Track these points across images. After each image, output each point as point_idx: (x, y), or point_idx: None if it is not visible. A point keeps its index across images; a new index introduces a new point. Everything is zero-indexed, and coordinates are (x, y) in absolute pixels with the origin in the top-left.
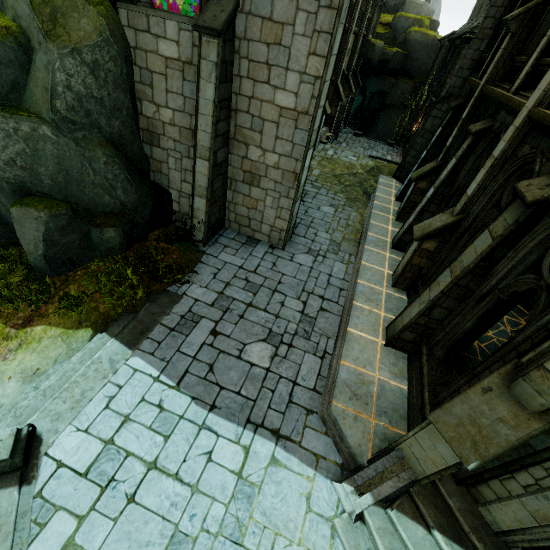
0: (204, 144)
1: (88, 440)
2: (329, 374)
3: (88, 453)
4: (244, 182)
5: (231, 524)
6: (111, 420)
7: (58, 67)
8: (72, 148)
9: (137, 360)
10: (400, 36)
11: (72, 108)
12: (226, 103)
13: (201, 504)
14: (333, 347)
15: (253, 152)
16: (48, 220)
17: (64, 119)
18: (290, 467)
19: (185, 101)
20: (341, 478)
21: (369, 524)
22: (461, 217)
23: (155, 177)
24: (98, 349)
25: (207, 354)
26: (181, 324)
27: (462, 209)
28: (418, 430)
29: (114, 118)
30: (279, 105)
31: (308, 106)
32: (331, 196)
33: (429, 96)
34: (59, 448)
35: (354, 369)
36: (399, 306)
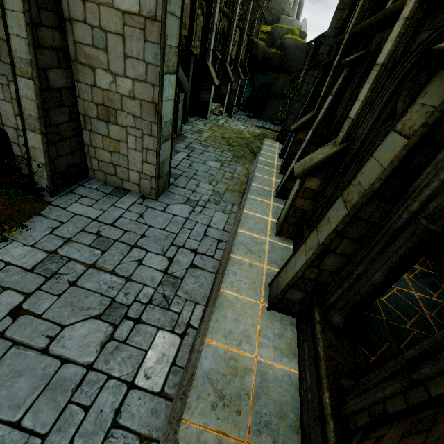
0: (23, 56)
1: None
2: (189, 361)
3: None
4: (99, 119)
5: None
6: None
7: None
8: None
9: None
10: (277, 41)
11: None
12: (51, 4)
13: None
14: (201, 317)
15: (101, 78)
16: None
17: None
18: None
19: None
20: None
21: None
22: (345, 145)
23: None
24: None
25: None
26: None
27: (346, 135)
28: None
29: None
30: (120, 8)
31: (154, 7)
32: (218, 153)
33: None
34: None
35: (224, 350)
36: (284, 256)
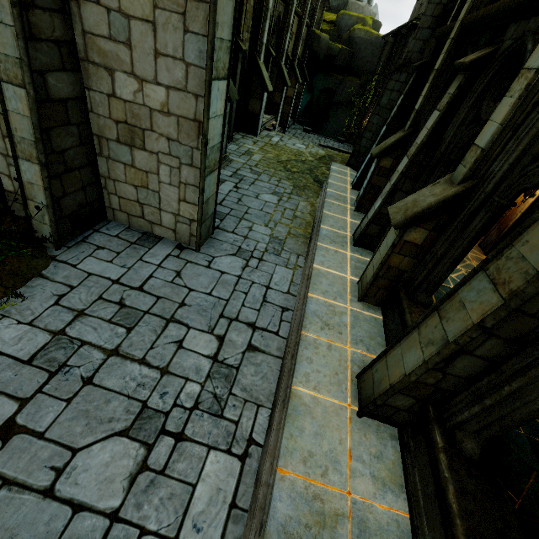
0: (9, 52)
1: None
2: (255, 500)
3: None
4: (120, 142)
5: None
6: None
7: None
8: None
9: None
10: (344, 34)
11: None
12: None
13: None
14: (267, 427)
15: (122, 84)
16: None
17: None
18: None
19: None
20: None
21: None
22: (469, 185)
23: None
24: None
25: None
26: None
27: (471, 171)
28: None
29: None
30: None
31: None
32: (274, 183)
33: (376, 91)
34: None
35: (304, 484)
36: (372, 332)
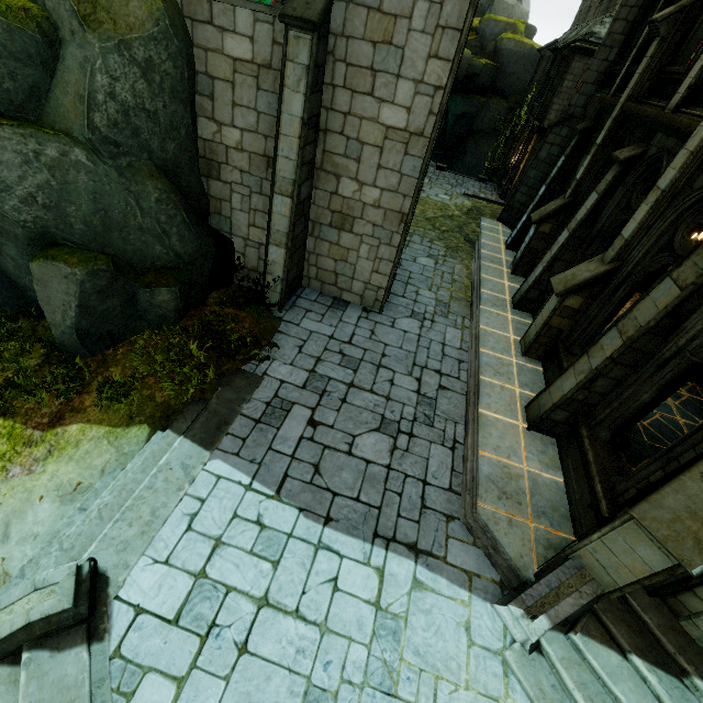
0: (286, 175)
1: (172, 574)
2: (465, 468)
3: (174, 592)
4: (331, 226)
5: (378, 670)
6: (197, 546)
7: (99, 66)
8: (114, 179)
9: (218, 464)
10: (489, 44)
11: (116, 124)
12: (314, 121)
13: (335, 648)
14: (464, 435)
15: (345, 186)
16: (84, 279)
17: (105, 139)
18: (439, 590)
19: (258, 118)
20: (504, 599)
21: (550, 654)
22: (616, 265)
23: (212, 221)
24: (163, 451)
25: (308, 451)
26: (268, 413)
27: (617, 255)
28: (607, 532)
29: (169, 139)
30: (385, 123)
31: (423, 125)
32: (427, 244)
33: (529, 120)
34: (134, 588)
35: (497, 460)
36: (535, 379)
